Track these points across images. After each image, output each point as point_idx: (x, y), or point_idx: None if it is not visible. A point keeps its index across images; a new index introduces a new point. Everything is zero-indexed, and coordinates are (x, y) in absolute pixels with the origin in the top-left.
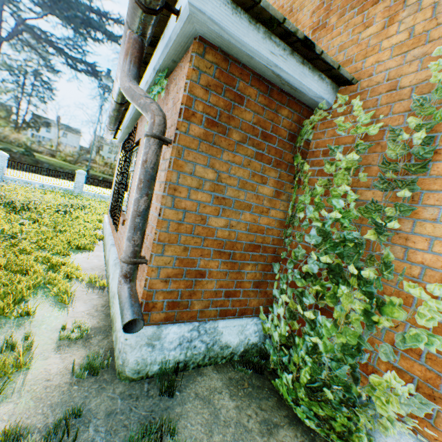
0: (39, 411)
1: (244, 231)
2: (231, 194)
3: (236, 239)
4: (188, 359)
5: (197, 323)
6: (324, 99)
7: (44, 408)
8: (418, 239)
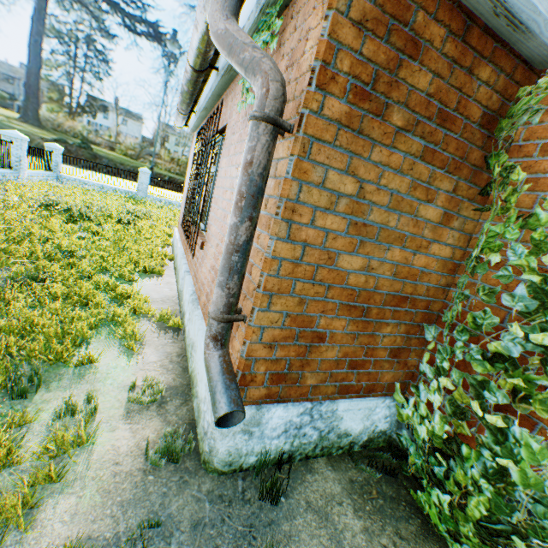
0: (106, 511)
1: (388, 275)
2: (376, 218)
3: (374, 287)
4: (295, 449)
5: (309, 404)
6: None
7: (113, 507)
8: None
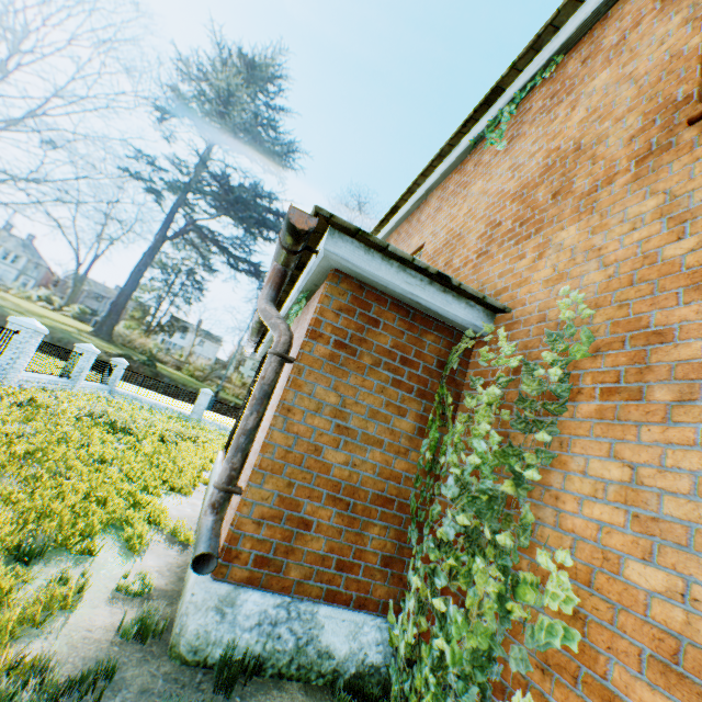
0: (70, 658)
1: (372, 474)
2: (356, 423)
3: (360, 483)
4: (267, 656)
5: (288, 598)
6: (477, 325)
7: (76, 658)
8: (567, 498)
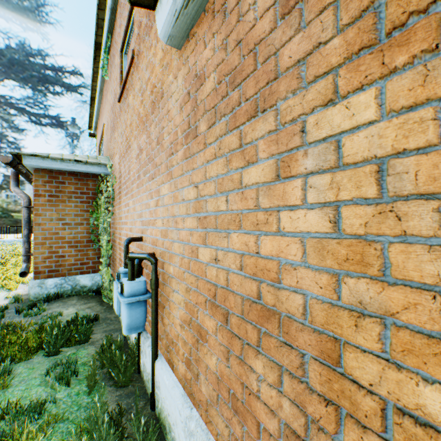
0: None
1: (83, 234)
2: (70, 220)
3: (80, 238)
4: (63, 292)
5: (65, 277)
6: (106, 172)
7: None
8: (119, 223)
